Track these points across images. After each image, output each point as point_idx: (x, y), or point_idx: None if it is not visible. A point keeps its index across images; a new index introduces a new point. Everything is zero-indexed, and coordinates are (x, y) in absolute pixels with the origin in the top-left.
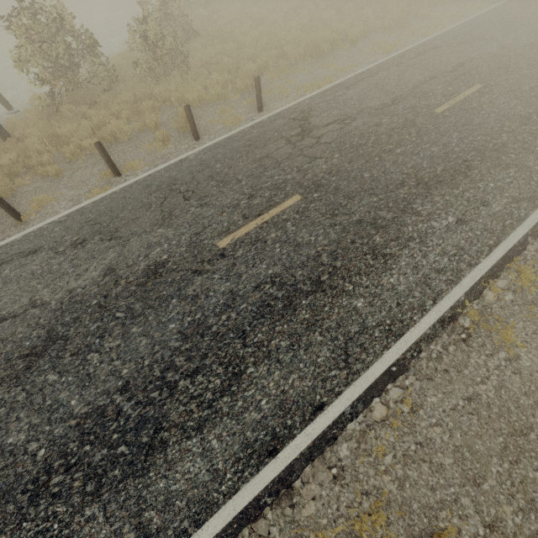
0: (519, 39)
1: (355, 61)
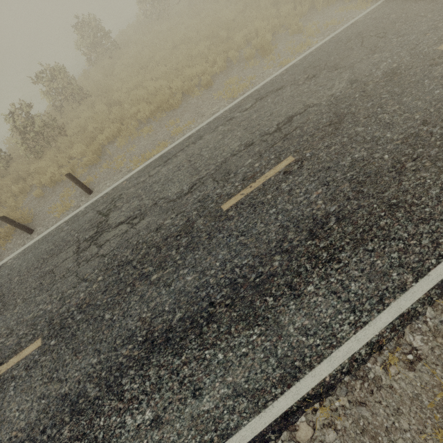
0: (381, 63)
1: (199, 113)
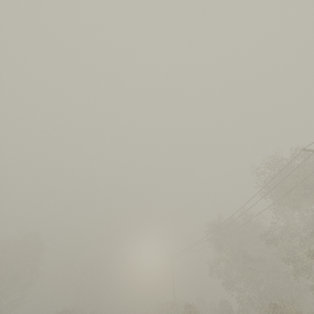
0: None
1: None
